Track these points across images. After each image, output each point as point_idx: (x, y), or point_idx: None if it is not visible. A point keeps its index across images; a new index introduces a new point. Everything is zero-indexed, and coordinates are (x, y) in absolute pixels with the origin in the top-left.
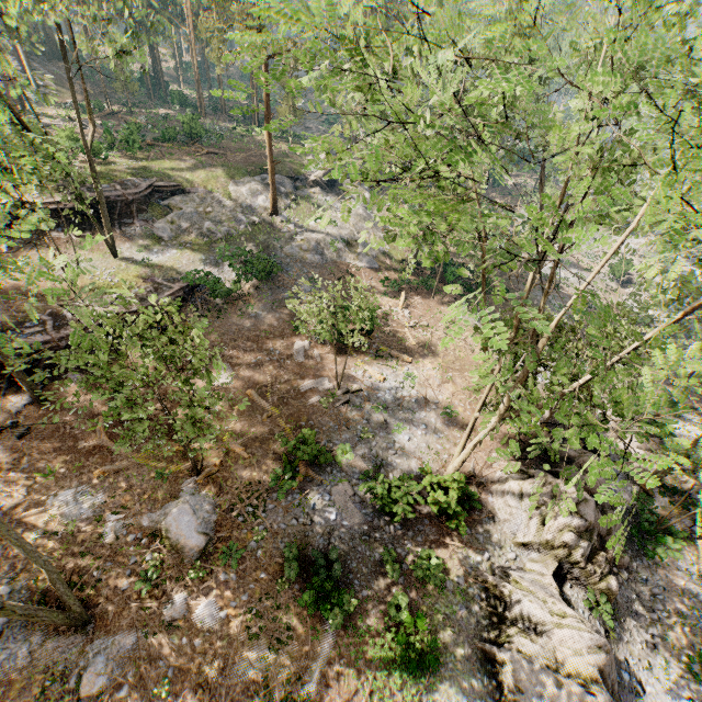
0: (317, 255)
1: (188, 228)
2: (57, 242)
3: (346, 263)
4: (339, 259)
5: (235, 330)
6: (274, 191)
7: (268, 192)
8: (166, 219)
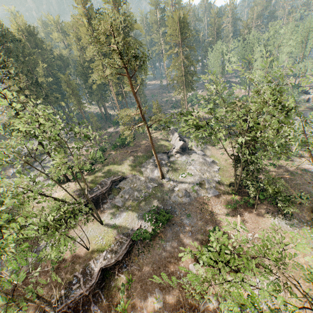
0: (187, 197)
1: (128, 197)
2: (81, 221)
3: (201, 197)
4: (198, 195)
5: (158, 259)
6: (161, 170)
7: (157, 166)
8: (119, 196)
